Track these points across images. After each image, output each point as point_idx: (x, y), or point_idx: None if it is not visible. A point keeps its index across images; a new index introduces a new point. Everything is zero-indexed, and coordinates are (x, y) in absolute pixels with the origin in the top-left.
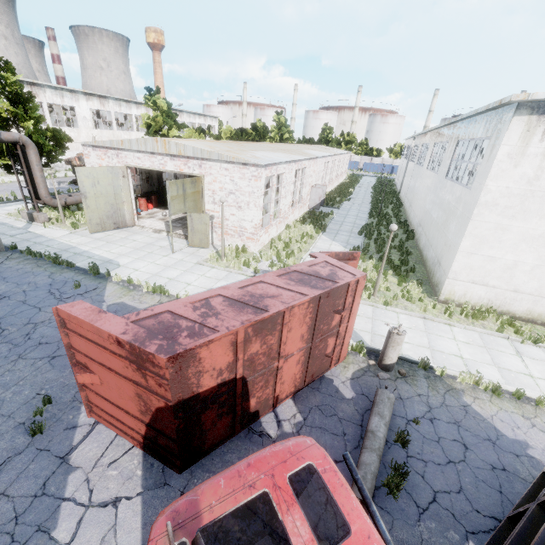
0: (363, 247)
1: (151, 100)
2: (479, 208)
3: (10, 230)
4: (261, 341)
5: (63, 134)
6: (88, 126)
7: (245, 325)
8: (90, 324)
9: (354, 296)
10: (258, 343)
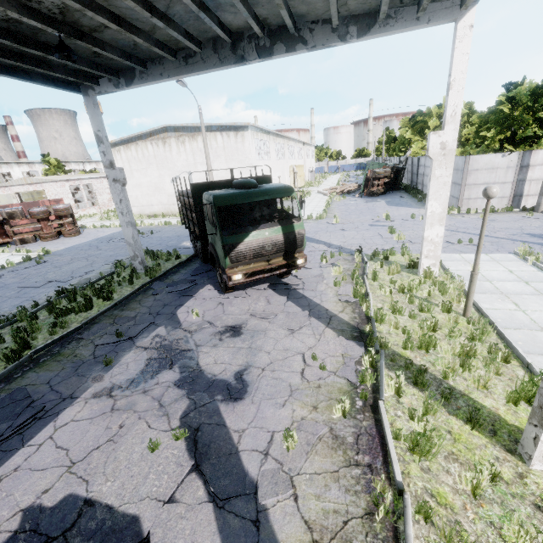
0: None
1: (45, 161)
2: None
3: None
4: None
5: None
6: None
7: None
8: None
9: None
10: None
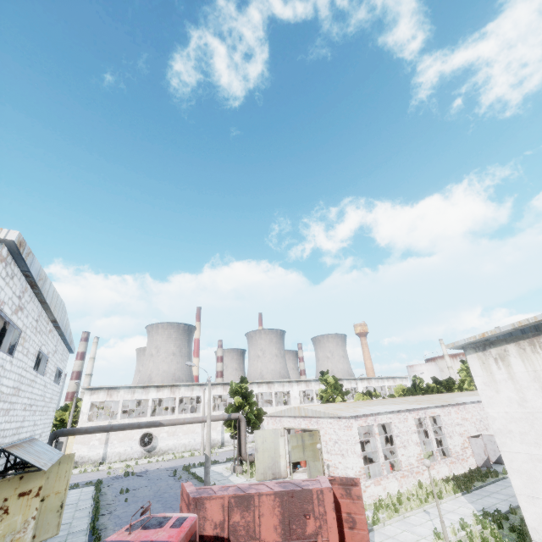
0: (508, 513)
1: (323, 379)
2: (497, 436)
3: (220, 477)
4: (240, 514)
5: (262, 411)
6: (296, 402)
7: (229, 495)
8: (185, 487)
9: (325, 507)
10: (239, 514)
